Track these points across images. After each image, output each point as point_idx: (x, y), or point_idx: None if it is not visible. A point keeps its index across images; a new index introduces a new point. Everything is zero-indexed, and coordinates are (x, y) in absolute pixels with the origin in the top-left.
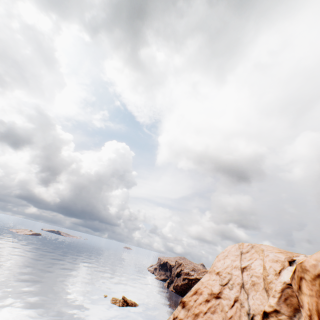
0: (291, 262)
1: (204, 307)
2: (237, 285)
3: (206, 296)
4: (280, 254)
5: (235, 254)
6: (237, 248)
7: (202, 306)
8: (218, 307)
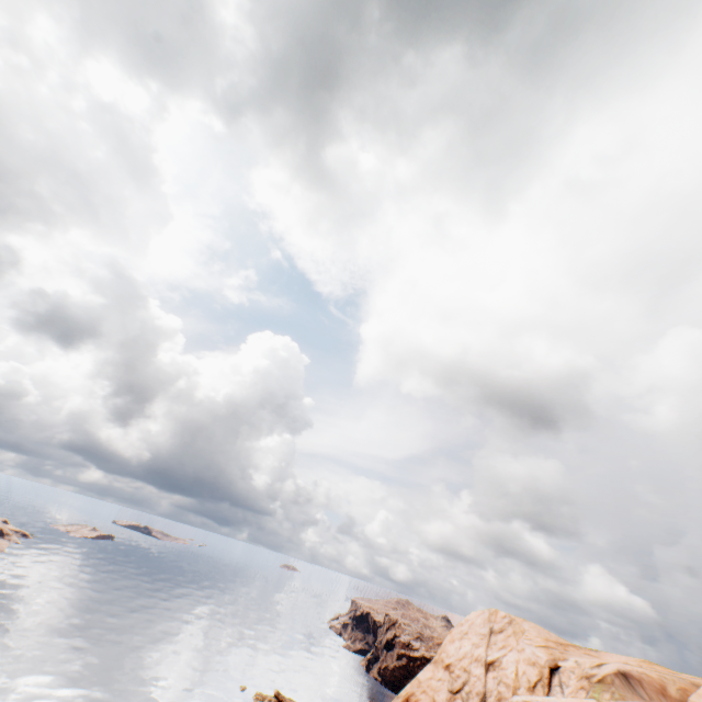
0: (552, 671)
1: None
2: (476, 696)
3: None
4: (541, 651)
5: (480, 631)
6: (486, 619)
7: None
8: None
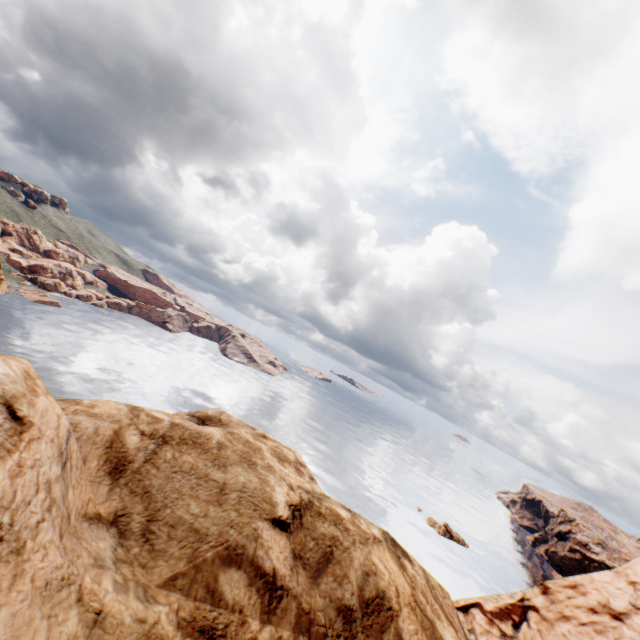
0: None
1: (583, 616)
2: None
3: (592, 603)
4: None
5: None
6: None
7: (579, 611)
8: (610, 631)
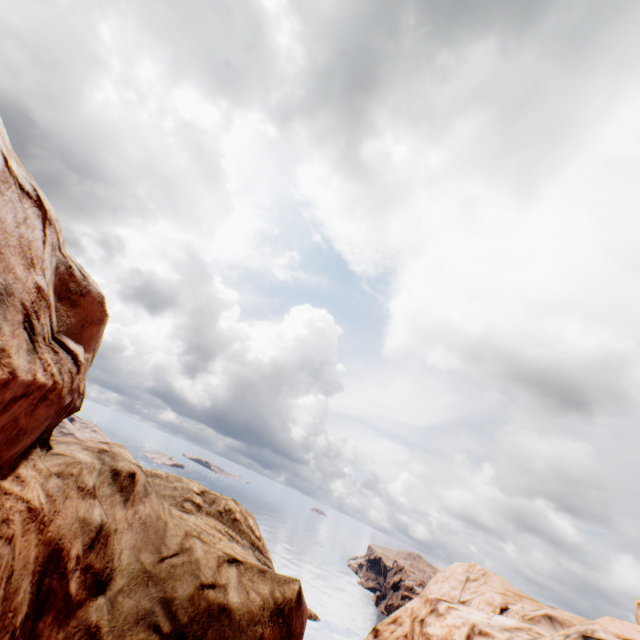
0: (502, 610)
1: None
2: None
3: (406, 629)
4: (497, 596)
5: (458, 578)
6: (465, 569)
7: None
8: None
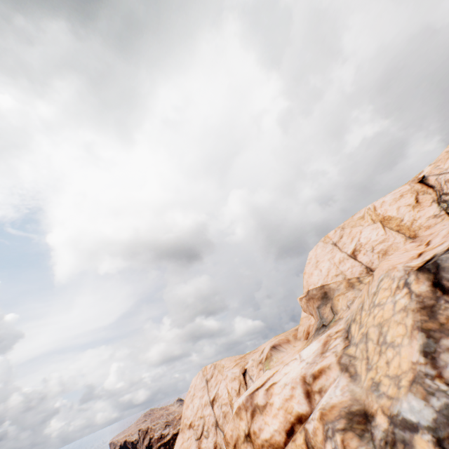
0: (244, 374)
1: None
2: (212, 427)
3: None
4: (236, 368)
5: (201, 386)
6: (202, 376)
7: None
8: None
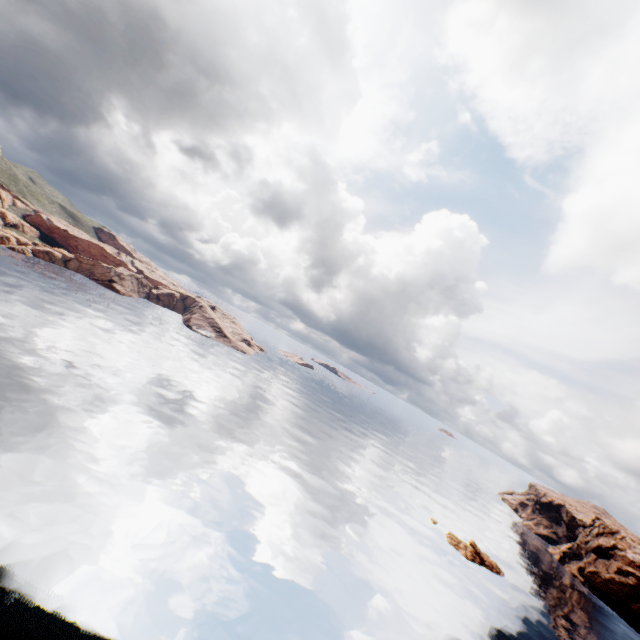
0: None
1: None
2: None
3: None
4: None
5: None
6: None
7: None
8: None
